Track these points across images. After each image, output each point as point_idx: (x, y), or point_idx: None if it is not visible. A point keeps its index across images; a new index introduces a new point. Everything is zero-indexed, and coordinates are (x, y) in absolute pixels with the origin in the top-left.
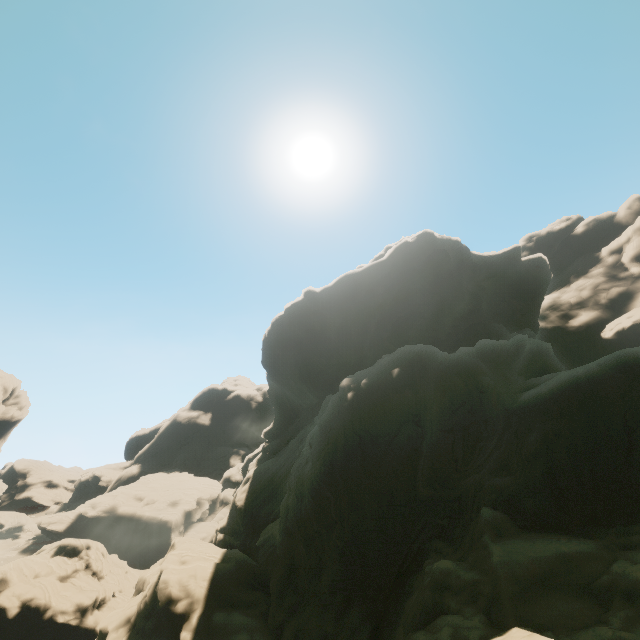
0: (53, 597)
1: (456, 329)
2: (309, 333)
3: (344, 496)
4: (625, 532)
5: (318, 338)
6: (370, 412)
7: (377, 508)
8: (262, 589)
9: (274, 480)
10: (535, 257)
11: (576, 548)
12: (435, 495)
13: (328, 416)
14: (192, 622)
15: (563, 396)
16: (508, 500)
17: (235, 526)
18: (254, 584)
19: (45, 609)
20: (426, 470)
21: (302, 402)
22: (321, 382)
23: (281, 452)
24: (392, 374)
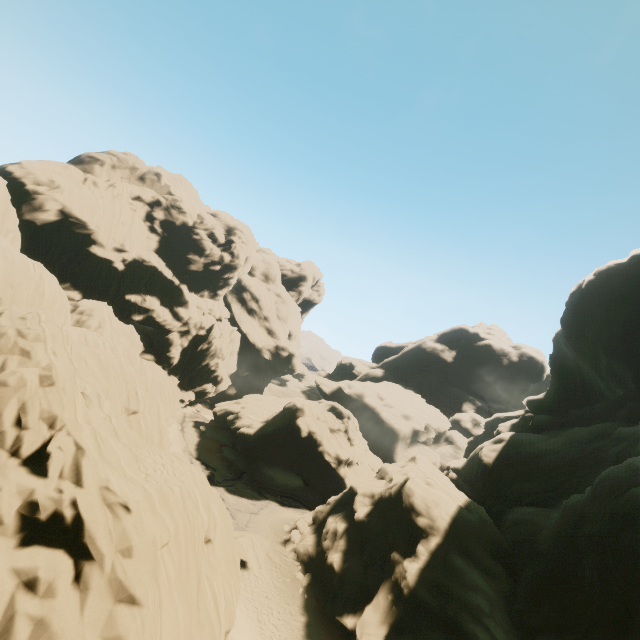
0: (325, 439)
1: None
2: None
3: None
4: None
5: None
6: None
7: None
8: (504, 566)
9: (540, 461)
10: None
11: None
12: None
13: None
14: (430, 543)
15: None
16: None
17: (471, 476)
18: (496, 554)
19: (319, 444)
20: None
21: (606, 388)
22: None
23: (552, 433)
24: None
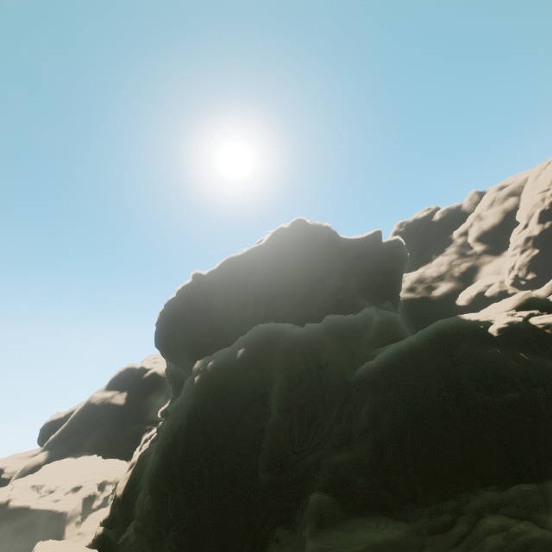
0: None
1: (327, 304)
2: (196, 313)
3: (181, 491)
4: (437, 511)
5: (204, 318)
6: (213, 396)
7: (218, 499)
8: None
9: None
10: (393, 239)
11: (388, 537)
12: (276, 479)
13: (179, 401)
14: None
15: (390, 368)
16: (341, 480)
17: (116, 517)
18: None
19: None
20: (265, 454)
21: None
22: None
23: None
24: (237, 355)
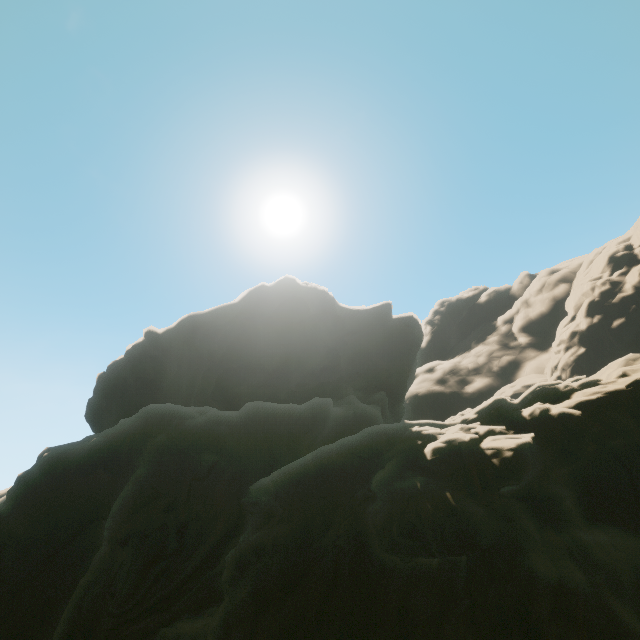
0: None
1: (303, 387)
2: (139, 381)
3: None
4: None
5: (146, 388)
6: (28, 505)
7: None
8: None
9: None
10: (406, 316)
11: None
12: None
13: None
14: None
15: (286, 490)
16: None
17: None
18: None
19: None
20: (68, 611)
21: None
22: None
23: None
24: (85, 445)
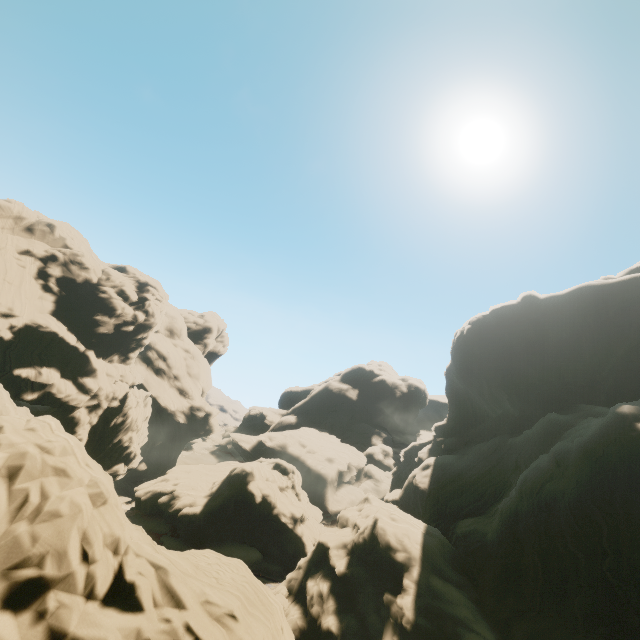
0: (278, 500)
1: None
2: (521, 340)
3: (625, 531)
4: None
5: (533, 348)
6: None
7: None
8: (465, 576)
9: (463, 477)
10: None
11: None
12: None
13: (596, 439)
14: (413, 575)
15: None
16: None
17: (410, 504)
18: (457, 568)
19: (273, 507)
20: None
21: (490, 409)
22: (532, 395)
23: (462, 451)
24: None
